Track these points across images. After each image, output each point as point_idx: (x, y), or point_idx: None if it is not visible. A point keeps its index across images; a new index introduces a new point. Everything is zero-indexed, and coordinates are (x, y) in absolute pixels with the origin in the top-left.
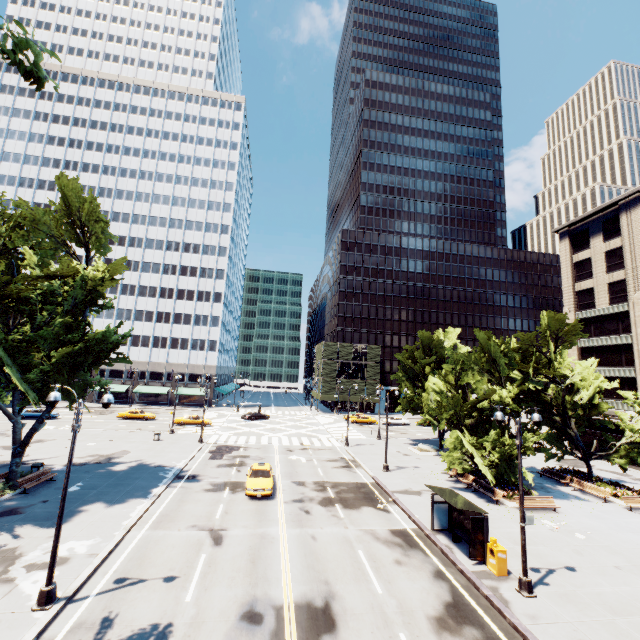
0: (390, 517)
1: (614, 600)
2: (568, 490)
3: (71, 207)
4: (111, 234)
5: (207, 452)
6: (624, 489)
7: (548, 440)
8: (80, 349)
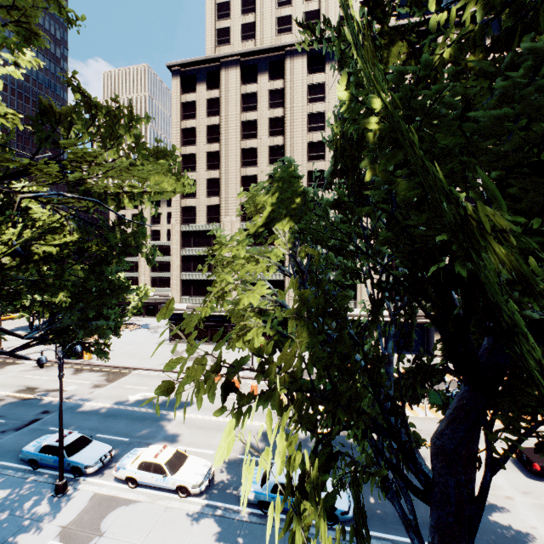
0: (28, 364)
1: (124, 352)
2: None
3: None
4: None
5: None
6: (130, 325)
7: None
8: None
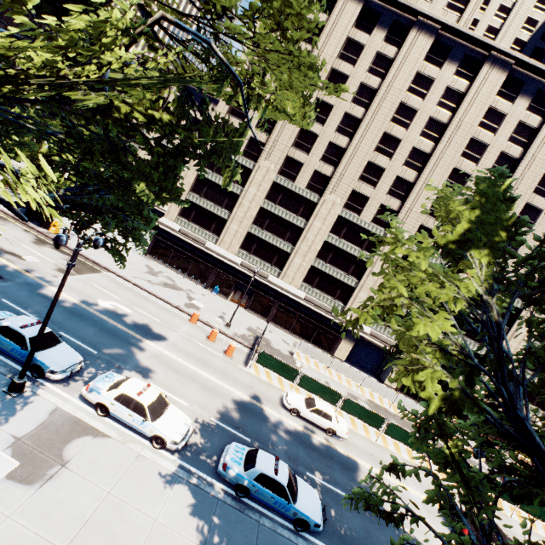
0: None
1: None
2: None
3: None
4: None
5: None
6: None
7: None
8: None
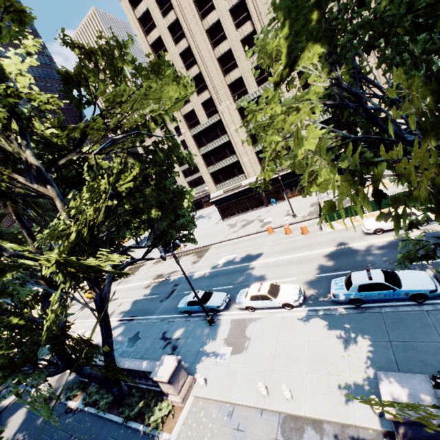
0: (149, 263)
1: (197, 237)
2: None
3: None
4: None
5: None
6: None
7: None
8: None
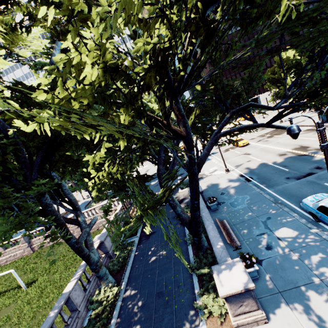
0: None
1: None
2: None
3: None
4: None
5: None
6: None
7: None
8: None
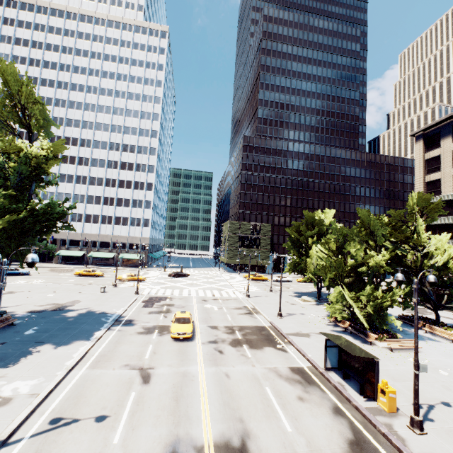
0: (288, 356)
1: None
2: (421, 332)
3: (13, 92)
4: (53, 122)
5: (141, 301)
6: None
7: (404, 294)
8: (25, 217)
